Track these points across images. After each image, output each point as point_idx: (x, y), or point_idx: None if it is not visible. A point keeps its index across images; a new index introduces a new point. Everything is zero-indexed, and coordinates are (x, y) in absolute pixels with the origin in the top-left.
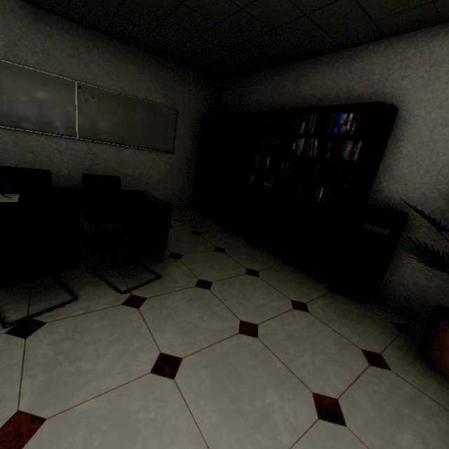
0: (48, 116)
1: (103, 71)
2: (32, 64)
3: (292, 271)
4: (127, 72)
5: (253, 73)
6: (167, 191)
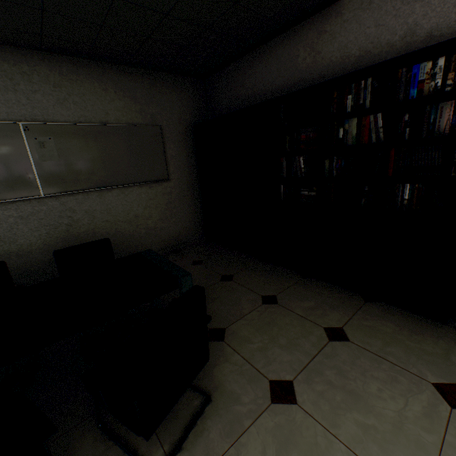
0: None
1: (53, 101)
2: None
3: (385, 310)
4: (85, 94)
5: (246, 54)
6: (172, 226)
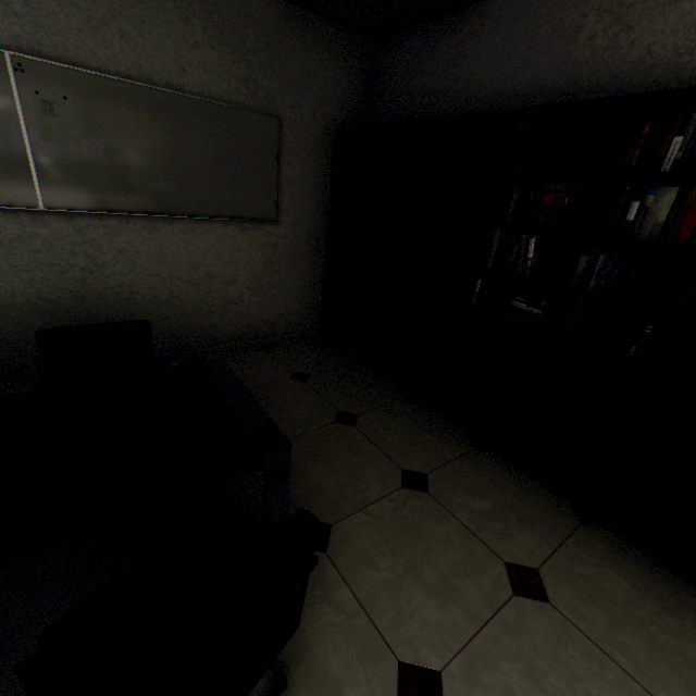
0: None
1: (79, 20)
2: None
3: (615, 549)
4: (145, 20)
5: (471, 3)
6: (269, 304)
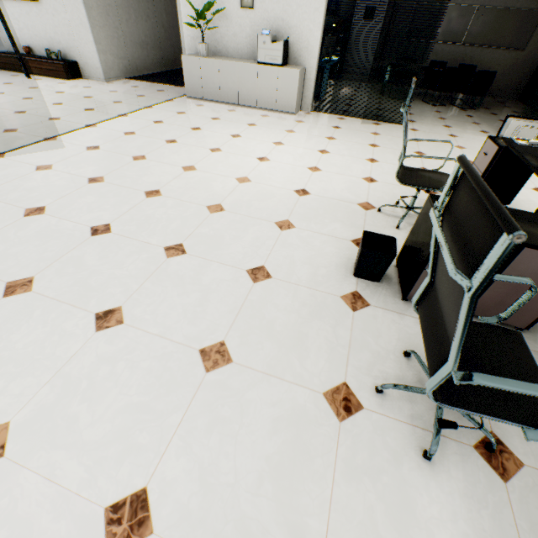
0: (452, 33)
1: None
2: (458, 2)
3: None
4: None
5: None
6: (502, 83)
